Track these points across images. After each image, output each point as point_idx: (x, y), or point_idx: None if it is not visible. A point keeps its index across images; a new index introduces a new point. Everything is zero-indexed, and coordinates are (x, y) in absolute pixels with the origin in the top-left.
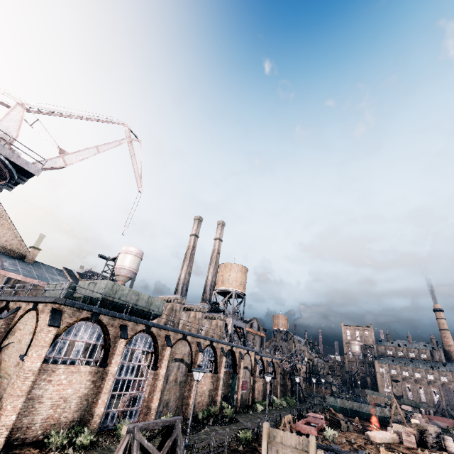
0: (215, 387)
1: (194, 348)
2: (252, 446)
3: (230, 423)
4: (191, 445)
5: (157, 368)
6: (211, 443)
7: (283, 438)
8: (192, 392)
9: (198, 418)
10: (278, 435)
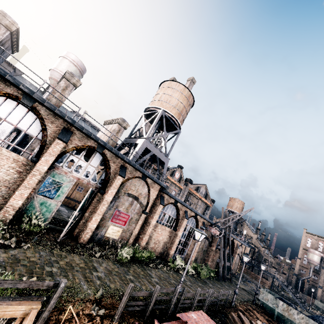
0: (21, 182)
1: None
2: None
3: None
4: None
5: None
6: None
7: None
8: None
9: None
10: None
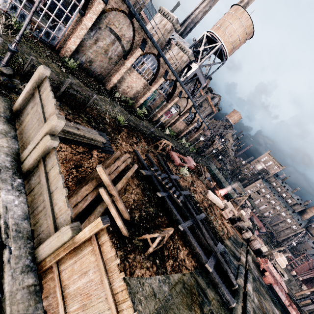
0: (143, 93)
1: (138, 41)
2: (121, 129)
3: (134, 116)
4: (71, 87)
5: (82, 13)
6: (63, 84)
7: (45, 96)
8: (117, 74)
9: (115, 95)
10: (44, 90)
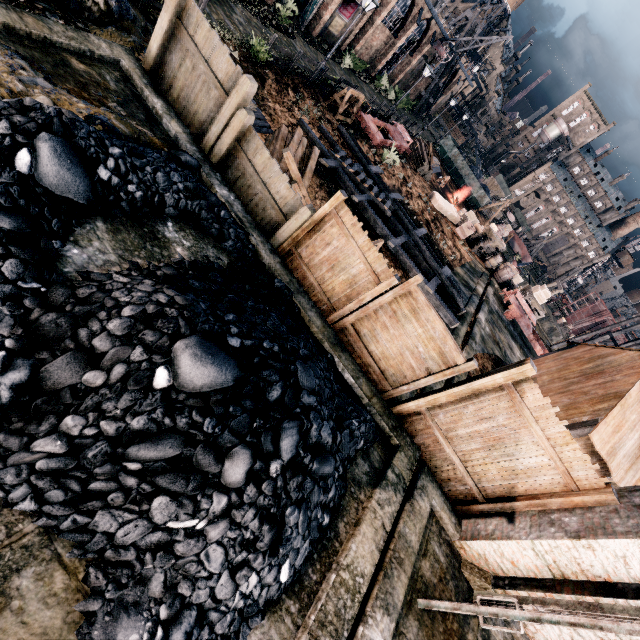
0: None
1: None
2: (262, 73)
3: (274, 29)
4: None
5: None
6: None
7: (204, 39)
8: None
9: None
10: (197, 27)
